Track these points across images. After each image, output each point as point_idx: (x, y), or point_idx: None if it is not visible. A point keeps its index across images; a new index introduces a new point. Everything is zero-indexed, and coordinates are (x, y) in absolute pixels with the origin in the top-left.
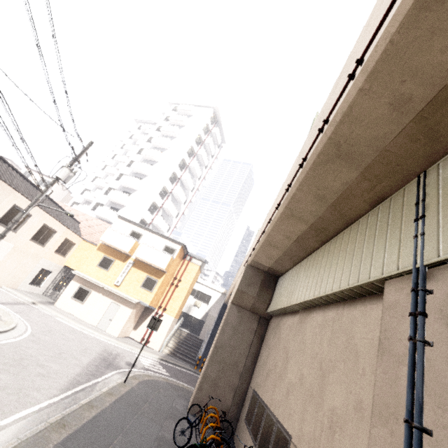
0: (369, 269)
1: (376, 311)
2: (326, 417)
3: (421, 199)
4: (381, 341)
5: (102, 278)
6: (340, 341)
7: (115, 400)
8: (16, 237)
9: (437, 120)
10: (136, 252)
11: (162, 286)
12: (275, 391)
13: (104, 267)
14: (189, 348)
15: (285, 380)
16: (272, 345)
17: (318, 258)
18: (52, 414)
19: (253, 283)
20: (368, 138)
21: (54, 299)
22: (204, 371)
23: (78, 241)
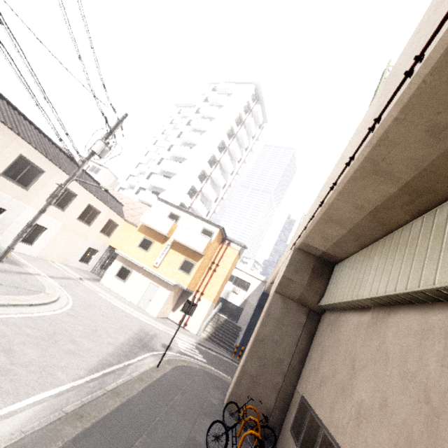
0: None
1: None
2: None
3: None
4: None
5: (142, 259)
6: None
7: (145, 388)
8: (64, 216)
9: None
10: (174, 234)
11: (200, 270)
12: (336, 408)
13: (144, 248)
14: (227, 334)
15: (353, 398)
16: (327, 346)
17: (409, 236)
18: (72, 400)
19: (301, 270)
20: None
21: (101, 277)
22: (243, 365)
23: (121, 223)
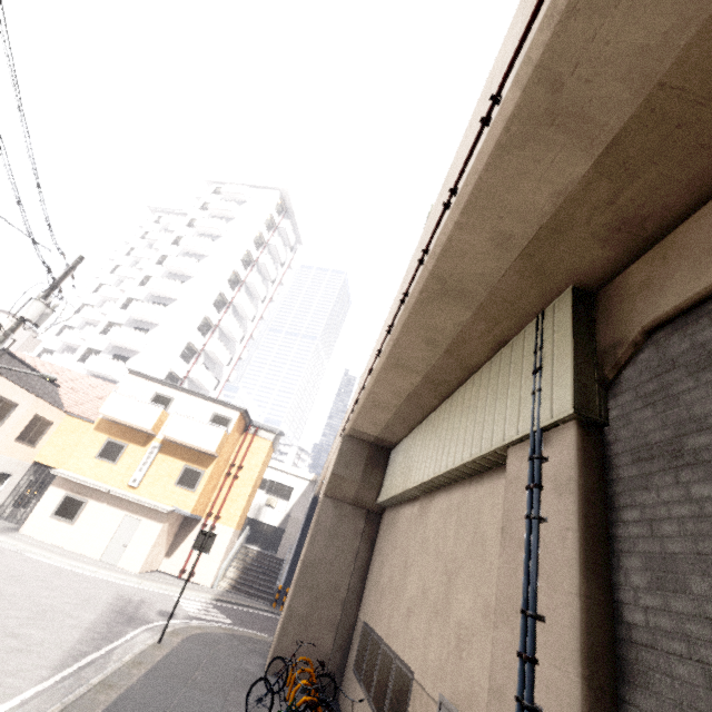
0: (492, 435)
1: (503, 487)
2: (453, 634)
3: (539, 347)
4: (503, 525)
5: (106, 478)
6: (467, 532)
7: (147, 672)
8: None
9: (543, 258)
10: (165, 428)
11: (212, 480)
12: (392, 616)
13: (109, 457)
14: (261, 575)
15: (405, 597)
16: (387, 551)
17: (439, 420)
18: (45, 707)
19: (354, 462)
20: (475, 275)
21: (18, 523)
22: (288, 605)
23: (59, 418)
